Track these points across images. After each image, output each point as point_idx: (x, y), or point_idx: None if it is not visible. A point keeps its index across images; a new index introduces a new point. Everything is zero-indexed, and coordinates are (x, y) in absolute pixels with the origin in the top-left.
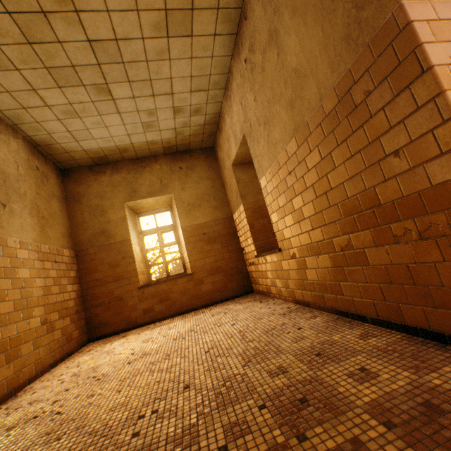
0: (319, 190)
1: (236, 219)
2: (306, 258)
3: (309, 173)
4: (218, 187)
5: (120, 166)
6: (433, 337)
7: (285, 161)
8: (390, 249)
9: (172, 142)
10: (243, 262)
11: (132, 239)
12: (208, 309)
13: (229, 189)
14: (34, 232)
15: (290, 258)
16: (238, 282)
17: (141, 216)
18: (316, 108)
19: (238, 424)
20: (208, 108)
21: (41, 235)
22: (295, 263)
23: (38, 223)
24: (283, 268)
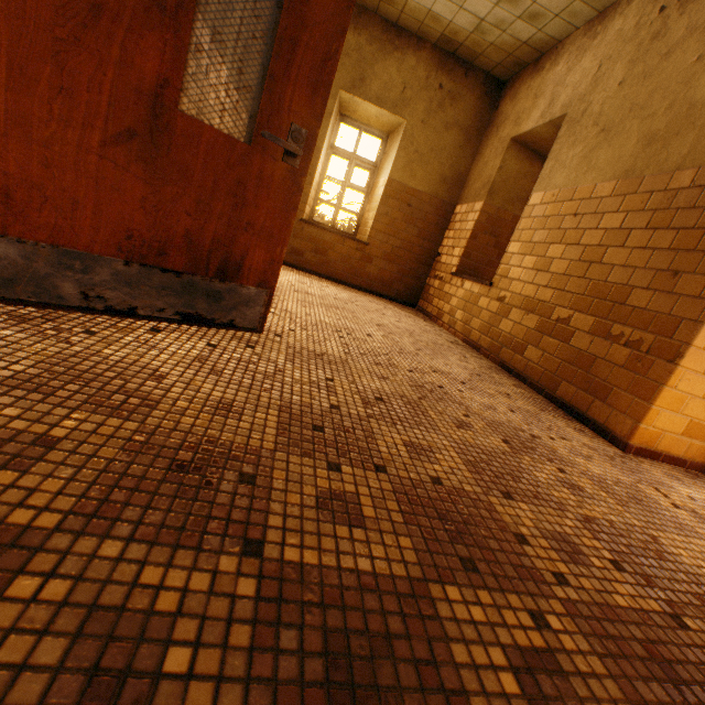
0: (587, 256)
1: (458, 214)
2: (515, 308)
3: (594, 232)
4: (466, 153)
5: (364, 21)
6: (565, 409)
7: (583, 197)
8: (596, 341)
9: (459, 36)
10: (428, 270)
11: (322, 151)
12: (362, 294)
13: (480, 167)
14: (236, 69)
15: (496, 299)
16: (407, 287)
17: (343, 122)
18: (665, 173)
19: (418, 369)
20: (551, 24)
21: (239, 76)
22: (498, 306)
23: (242, 56)
24: (479, 304)
